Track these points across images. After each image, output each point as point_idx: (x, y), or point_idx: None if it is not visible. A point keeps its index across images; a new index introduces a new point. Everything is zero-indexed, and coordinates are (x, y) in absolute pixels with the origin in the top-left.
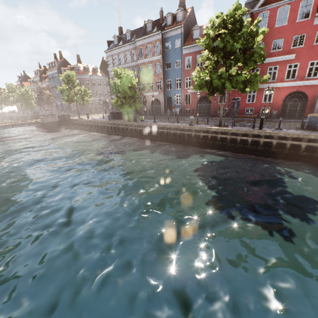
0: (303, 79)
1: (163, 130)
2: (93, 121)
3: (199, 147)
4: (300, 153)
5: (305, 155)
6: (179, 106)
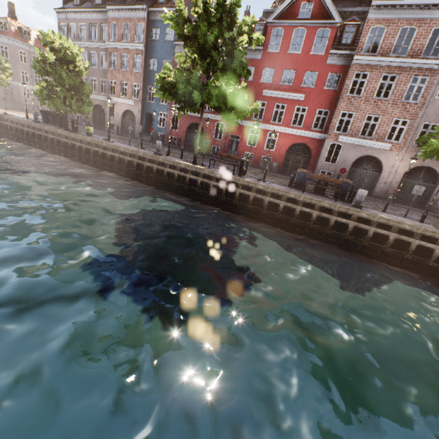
0: (310, 130)
1: (114, 154)
2: (3, 118)
3: (162, 189)
4: (277, 215)
5: (283, 219)
6: (162, 130)
